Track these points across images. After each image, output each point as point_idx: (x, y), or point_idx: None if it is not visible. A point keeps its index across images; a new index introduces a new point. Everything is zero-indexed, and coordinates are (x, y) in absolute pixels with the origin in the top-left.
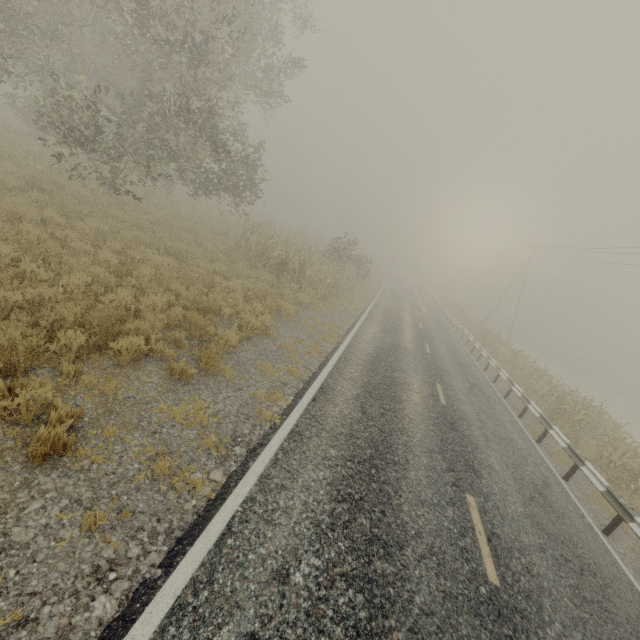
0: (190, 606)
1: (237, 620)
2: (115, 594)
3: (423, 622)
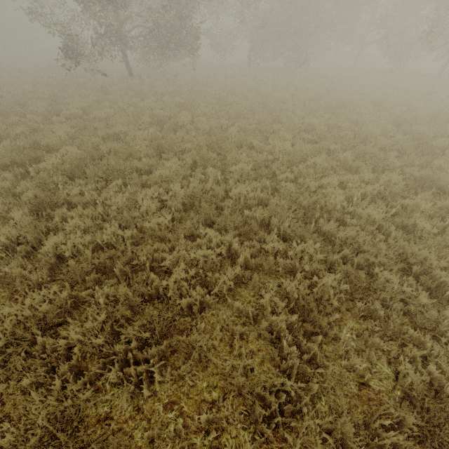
0: None
1: None
2: None
3: None
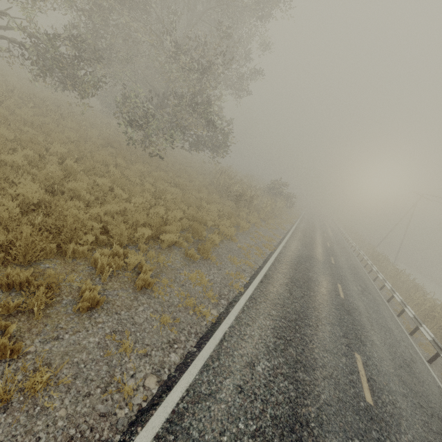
0: (211, 366)
1: (232, 378)
2: (178, 354)
3: (325, 407)
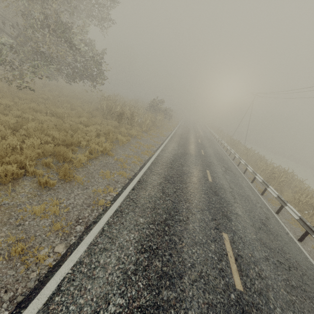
0: None
1: None
2: None
3: None
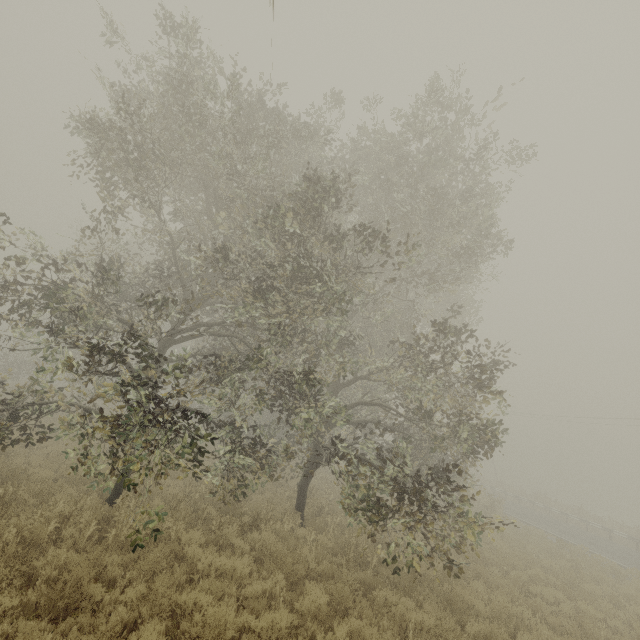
0: None
1: None
2: None
3: None
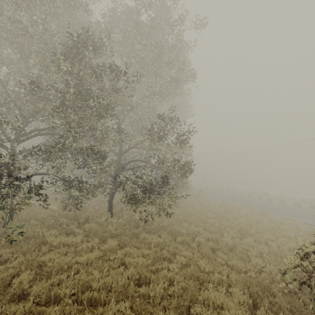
0: None
1: None
2: None
3: None
